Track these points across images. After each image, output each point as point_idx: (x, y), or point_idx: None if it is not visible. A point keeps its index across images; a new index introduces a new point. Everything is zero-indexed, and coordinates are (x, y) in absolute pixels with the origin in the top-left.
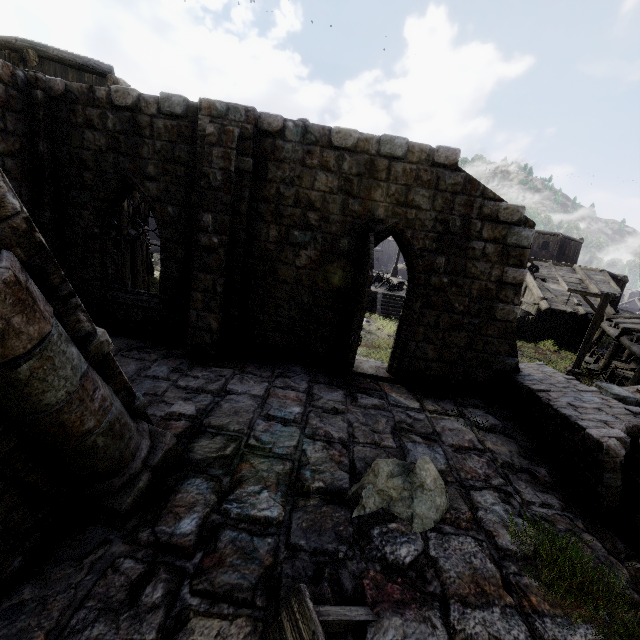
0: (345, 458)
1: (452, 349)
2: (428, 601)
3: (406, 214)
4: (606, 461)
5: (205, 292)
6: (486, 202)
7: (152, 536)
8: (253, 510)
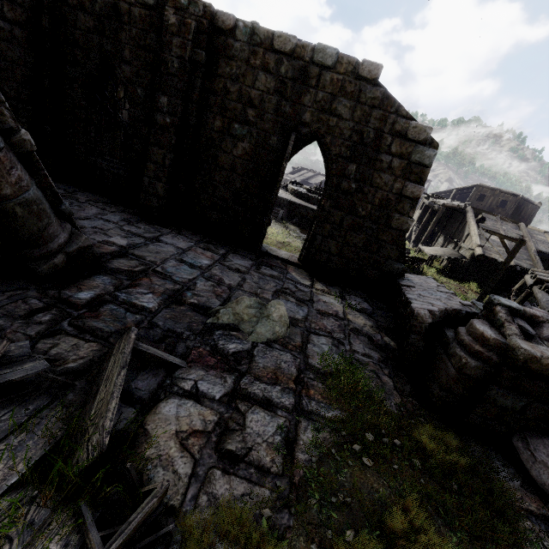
0: (225, 294)
1: (351, 248)
2: (231, 371)
3: (328, 121)
4: (414, 325)
5: (156, 164)
6: (399, 119)
7: (57, 294)
8: (136, 300)
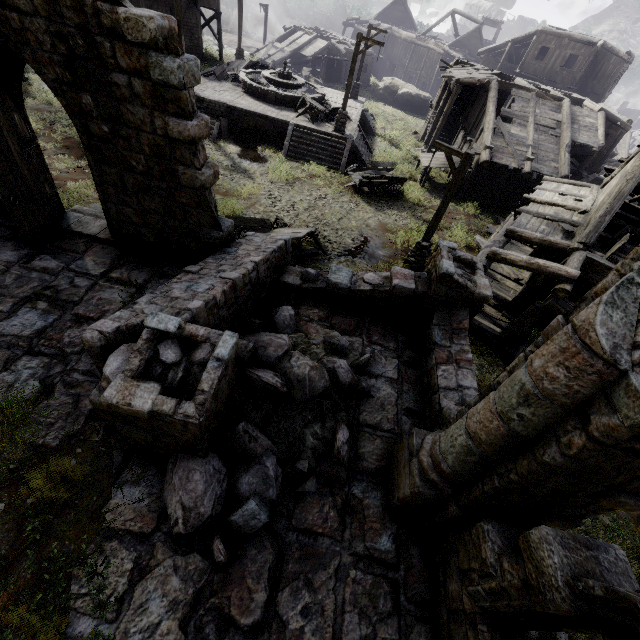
0: None
1: (154, 216)
2: None
3: (8, 20)
4: (87, 350)
5: None
6: (99, 5)
7: None
8: None
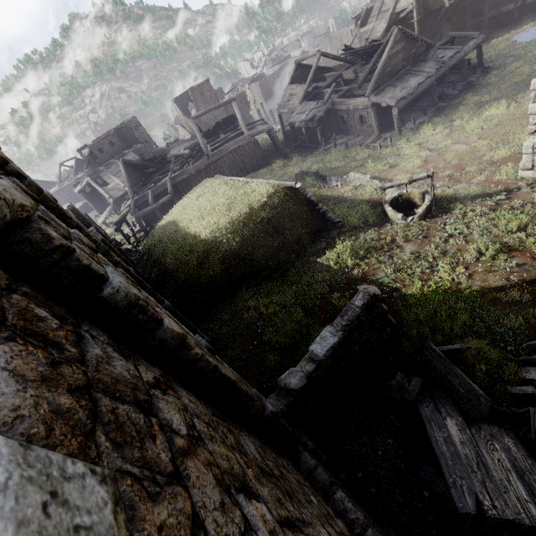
0: None
1: None
2: None
3: None
4: None
5: None
6: None
7: None
8: None
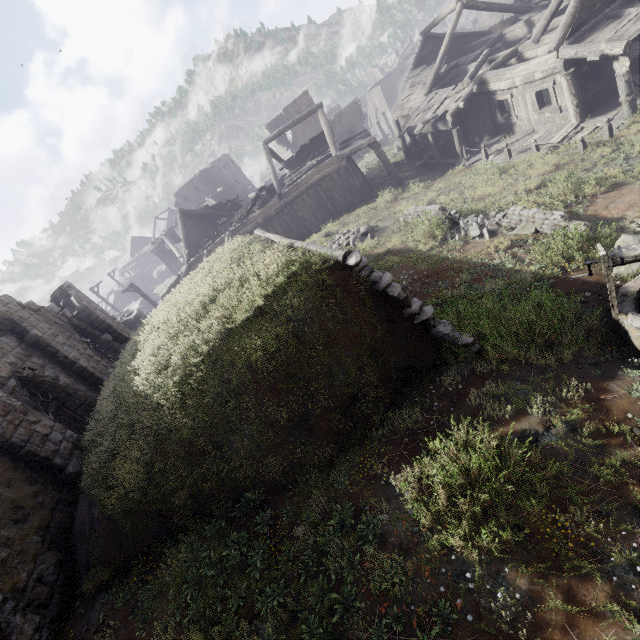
0: None
1: None
2: None
3: None
4: None
5: None
6: None
7: None
8: None
